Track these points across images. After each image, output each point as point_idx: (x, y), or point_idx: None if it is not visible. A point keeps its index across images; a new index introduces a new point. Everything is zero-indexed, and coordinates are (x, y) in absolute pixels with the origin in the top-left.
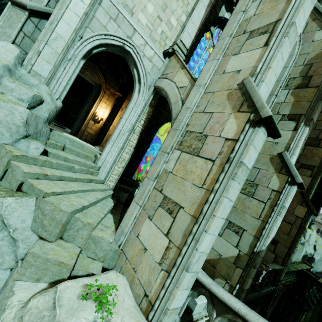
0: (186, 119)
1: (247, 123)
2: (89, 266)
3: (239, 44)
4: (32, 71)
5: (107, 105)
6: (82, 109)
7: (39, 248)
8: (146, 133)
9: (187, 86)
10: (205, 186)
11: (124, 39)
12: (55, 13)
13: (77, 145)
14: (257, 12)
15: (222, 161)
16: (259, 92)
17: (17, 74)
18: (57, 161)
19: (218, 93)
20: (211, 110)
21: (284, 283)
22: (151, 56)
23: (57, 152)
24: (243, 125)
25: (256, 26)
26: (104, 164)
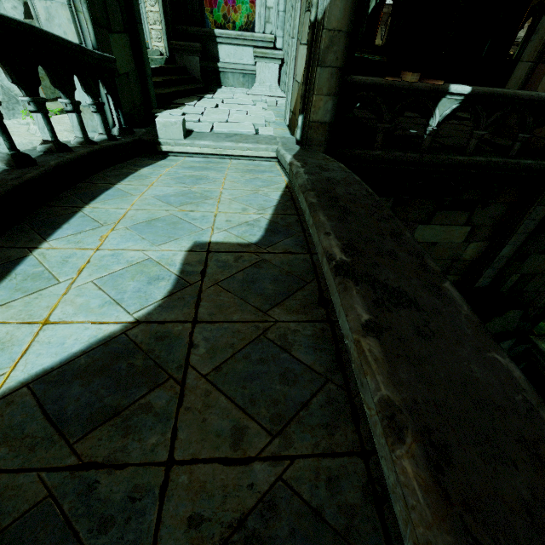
0: None
1: None
2: None
3: None
4: None
5: None
6: None
7: None
8: None
9: None
10: None
11: None
12: None
13: None
14: None
15: None
16: None
17: None
18: None
19: None
20: None
21: None
22: None
23: None
24: None
25: None
26: None
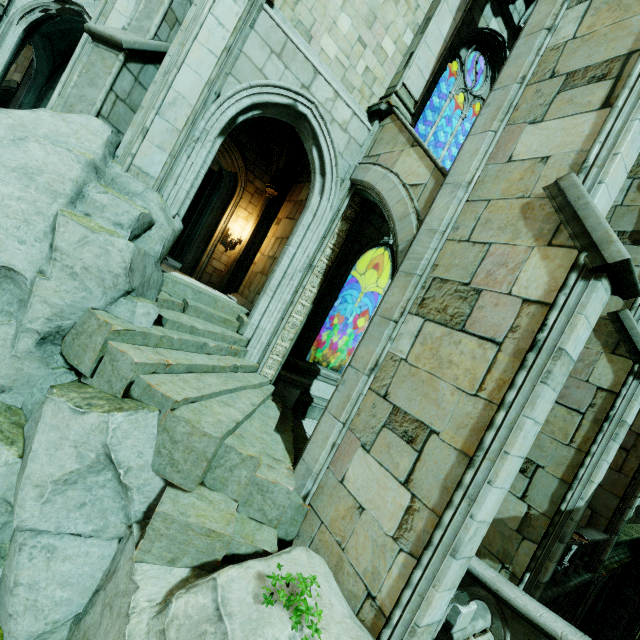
0: (432, 254)
1: (572, 270)
2: (256, 537)
3: (543, 99)
4: (134, 167)
5: (249, 213)
6: (195, 220)
7: (172, 504)
8: (334, 271)
9: (426, 184)
10: (483, 394)
11: (295, 92)
12: (172, 53)
13: (206, 300)
14: (582, 31)
15: (519, 346)
16: (597, 209)
17: (108, 175)
18: (179, 335)
19: (500, 204)
20: (485, 238)
21: (606, 566)
22: (345, 120)
23: (177, 316)
24: (562, 273)
25: (580, 64)
26: (257, 335)
